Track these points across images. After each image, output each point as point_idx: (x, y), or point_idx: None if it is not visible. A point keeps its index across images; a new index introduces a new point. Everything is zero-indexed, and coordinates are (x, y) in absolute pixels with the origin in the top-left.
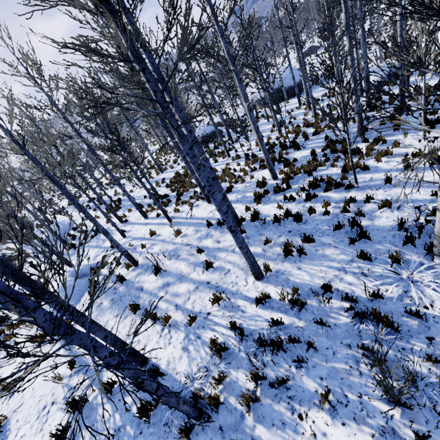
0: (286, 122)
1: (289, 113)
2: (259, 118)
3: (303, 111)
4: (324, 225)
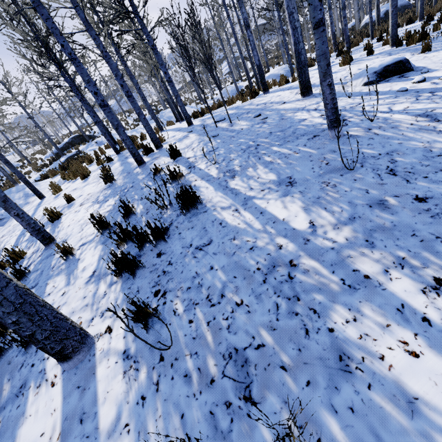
0: None
1: None
2: None
3: None
4: None
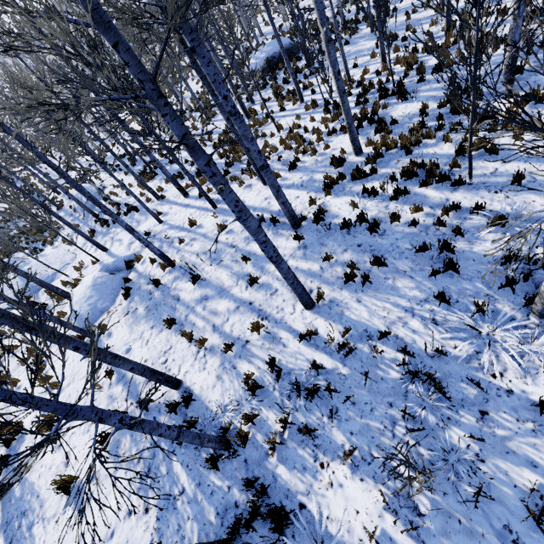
0: (399, 37)
1: (408, 17)
2: (359, 23)
3: (432, 14)
4: (406, 243)
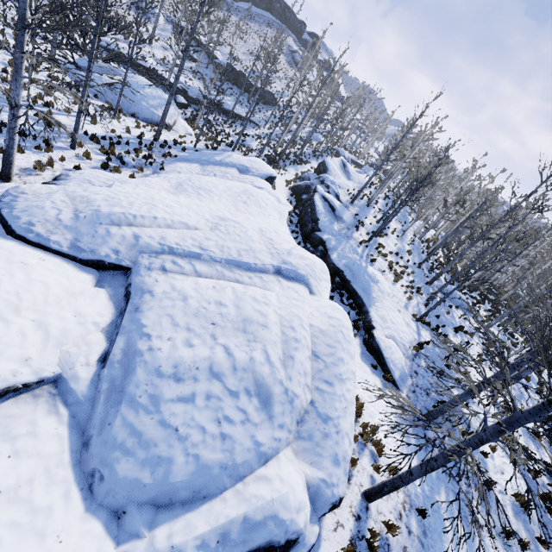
0: None
1: None
2: None
3: None
4: None
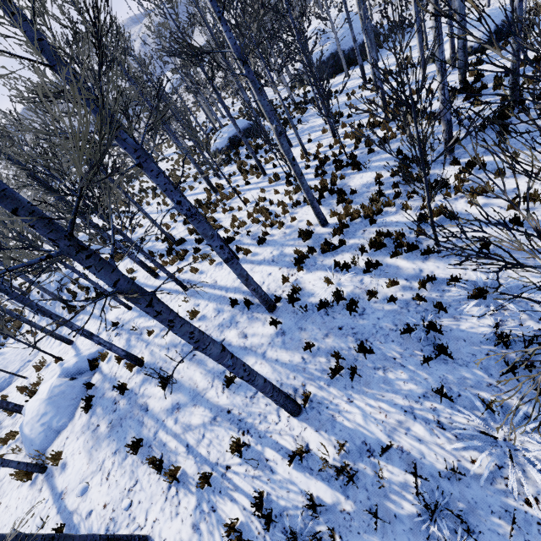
0: (344, 115)
1: (349, 98)
2: (308, 104)
3: (369, 94)
4: (389, 322)
